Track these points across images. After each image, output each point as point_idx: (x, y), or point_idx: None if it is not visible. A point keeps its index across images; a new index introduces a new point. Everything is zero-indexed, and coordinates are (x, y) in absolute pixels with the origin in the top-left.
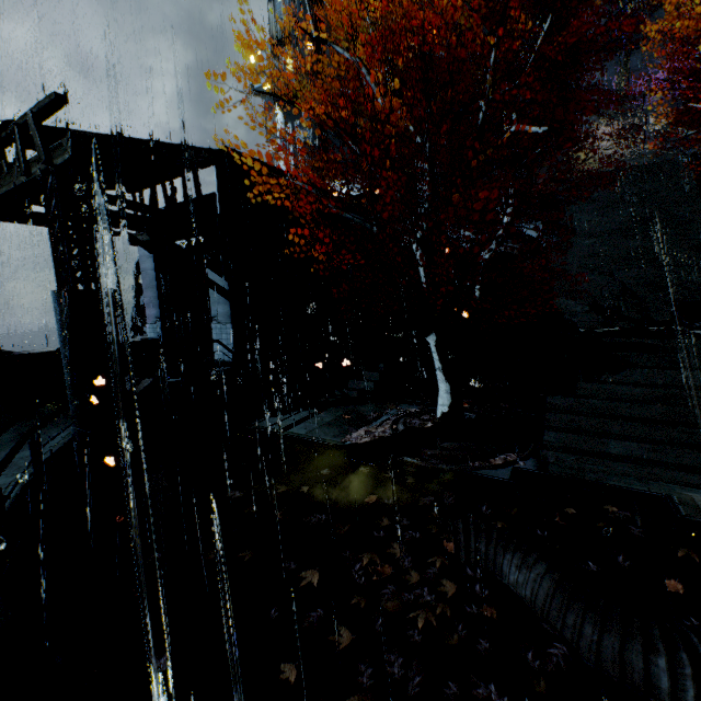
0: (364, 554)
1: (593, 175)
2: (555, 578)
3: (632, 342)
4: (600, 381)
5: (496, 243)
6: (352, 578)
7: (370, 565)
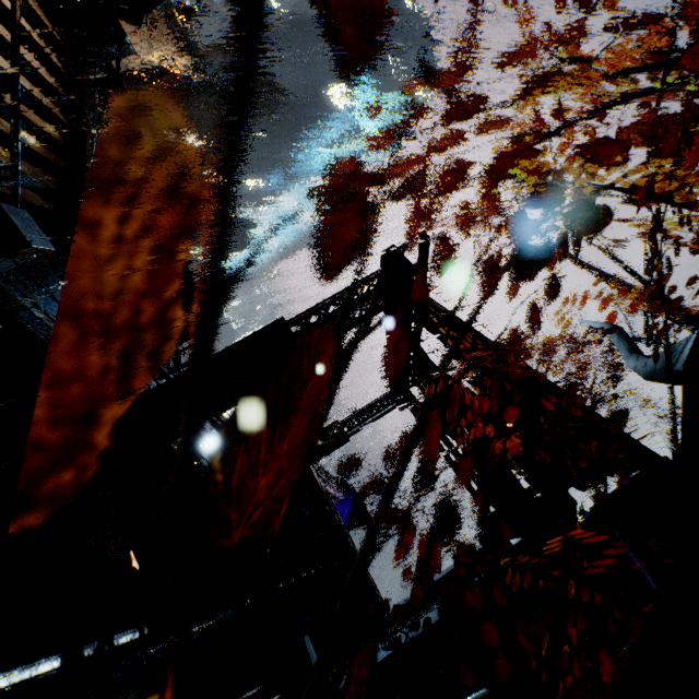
0: None
1: None
2: None
3: None
4: None
5: None
6: None
7: None
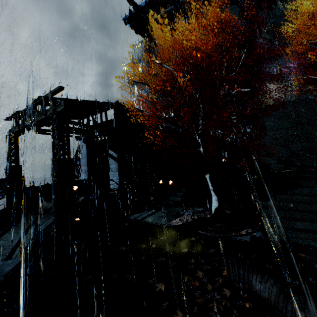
0: (184, 276)
1: (271, 106)
2: (279, 286)
3: (300, 175)
4: (287, 194)
5: (232, 134)
6: (180, 287)
7: (188, 281)
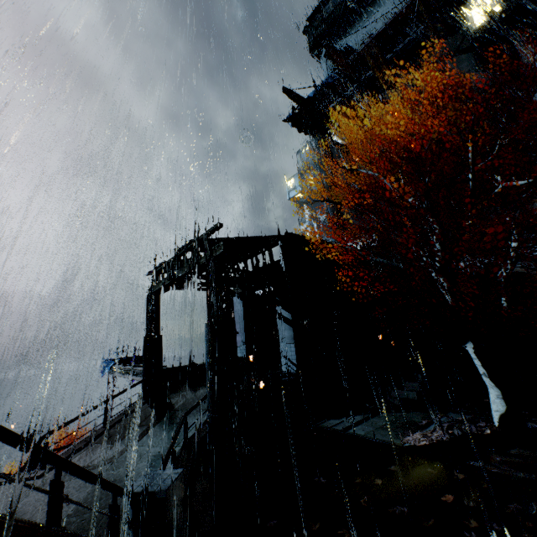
0: None
1: None
2: None
3: None
4: None
5: (510, 264)
6: None
7: None
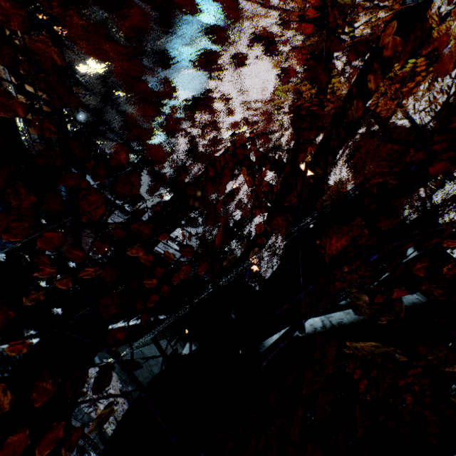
0: None
1: None
2: None
3: None
4: None
5: None
6: None
7: None
